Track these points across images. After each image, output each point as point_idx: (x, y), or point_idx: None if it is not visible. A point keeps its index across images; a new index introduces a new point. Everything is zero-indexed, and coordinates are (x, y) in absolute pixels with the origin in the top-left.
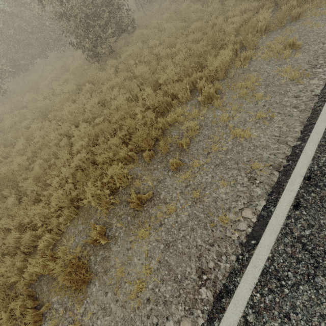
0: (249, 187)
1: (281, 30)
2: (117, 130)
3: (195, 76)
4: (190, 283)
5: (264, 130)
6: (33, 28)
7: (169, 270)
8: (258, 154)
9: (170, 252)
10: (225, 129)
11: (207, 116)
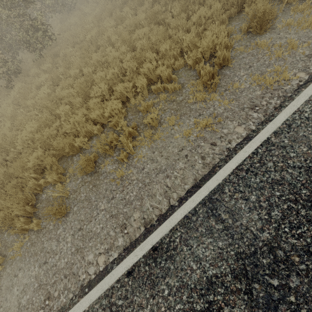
0: None
1: None
2: None
3: None
4: None
5: None
6: None
7: None
8: None
9: None
10: None
11: None
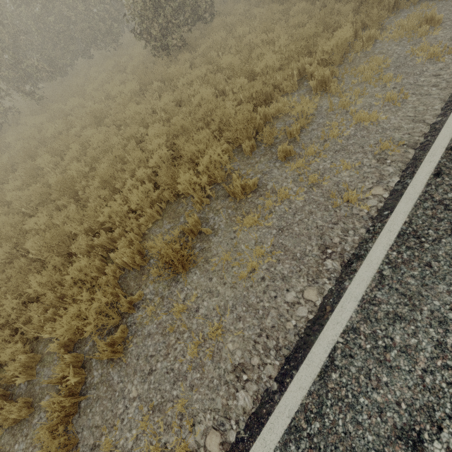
0: (378, 168)
1: (415, 7)
2: (201, 129)
3: (303, 61)
4: (312, 259)
5: (395, 112)
6: (78, 15)
7: (286, 251)
8: (388, 136)
9: (285, 236)
10: (345, 116)
11: (320, 105)
